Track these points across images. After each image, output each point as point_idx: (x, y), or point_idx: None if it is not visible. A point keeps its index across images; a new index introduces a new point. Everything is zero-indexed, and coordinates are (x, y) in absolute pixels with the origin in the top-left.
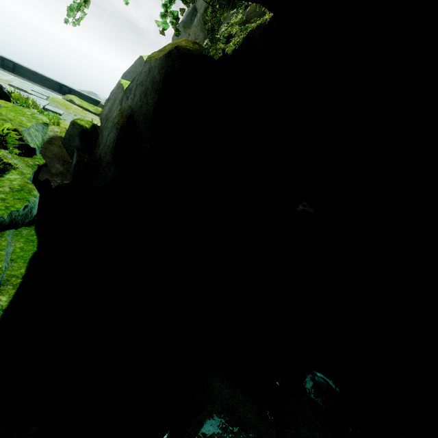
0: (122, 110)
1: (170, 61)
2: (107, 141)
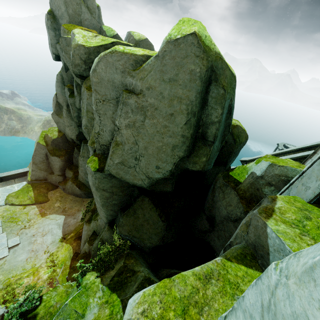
0: None
1: None
2: None
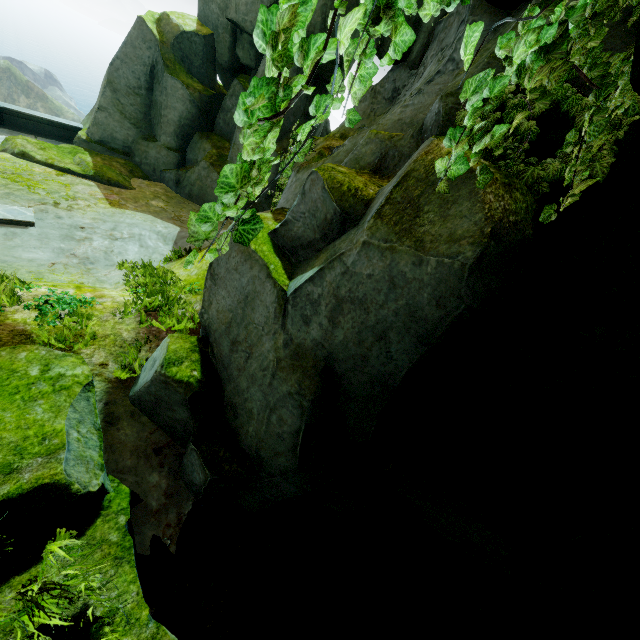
0: (292, 346)
1: (481, 278)
2: (270, 423)
